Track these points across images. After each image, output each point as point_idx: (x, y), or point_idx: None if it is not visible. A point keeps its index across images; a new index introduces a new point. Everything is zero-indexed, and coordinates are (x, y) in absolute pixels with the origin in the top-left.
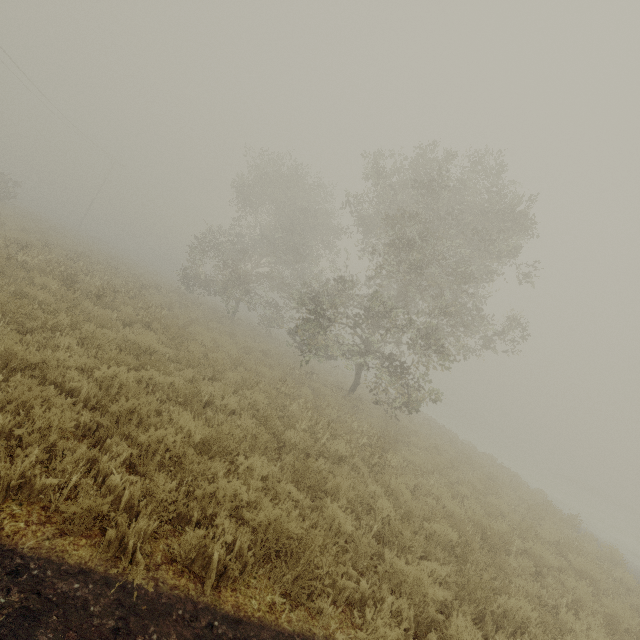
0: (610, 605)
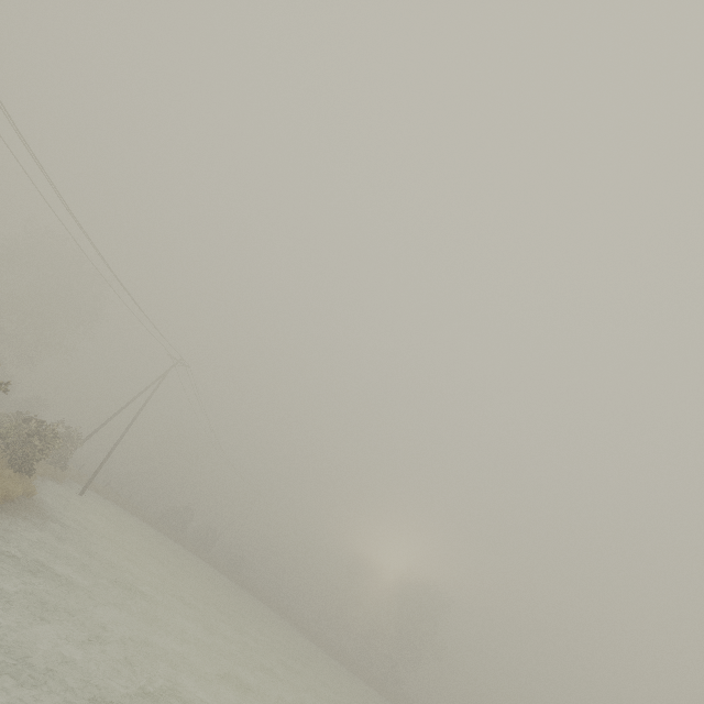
0: None
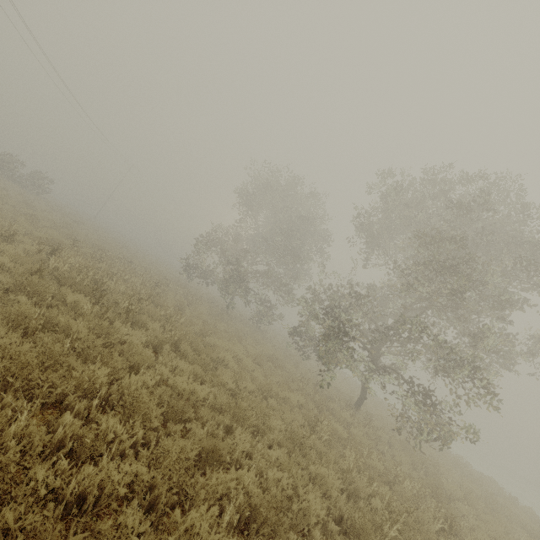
0: None
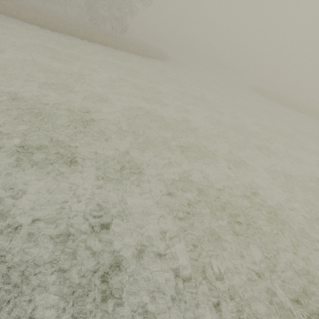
0: (139, 50)
